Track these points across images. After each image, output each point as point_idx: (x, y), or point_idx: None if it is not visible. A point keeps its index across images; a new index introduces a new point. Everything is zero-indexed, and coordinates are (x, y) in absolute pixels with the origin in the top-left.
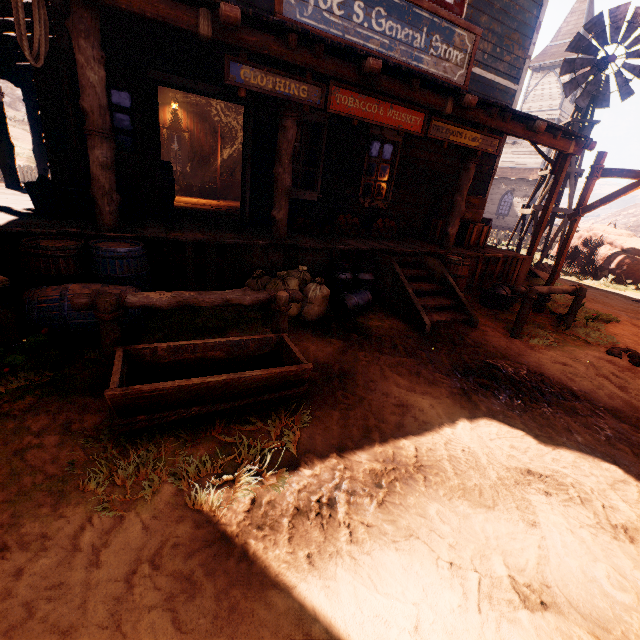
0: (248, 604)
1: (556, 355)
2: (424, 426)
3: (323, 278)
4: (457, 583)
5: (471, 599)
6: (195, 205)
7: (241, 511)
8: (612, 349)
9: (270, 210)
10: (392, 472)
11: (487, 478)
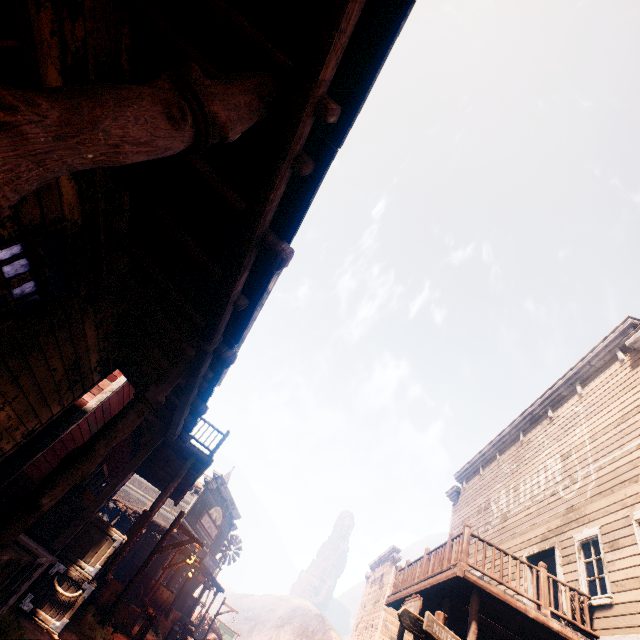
0: None
1: None
2: None
3: None
4: None
5: None
6: None
7: None
8: None
9: None
10: None
11: None
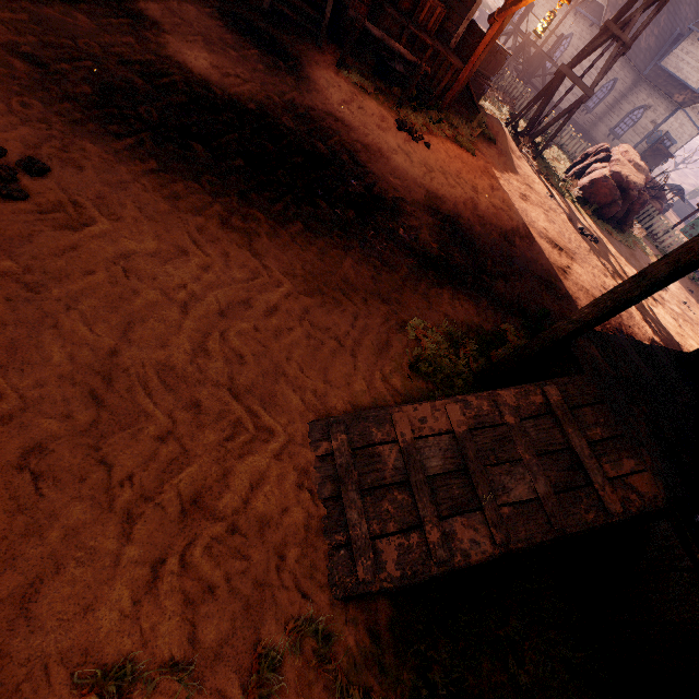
0: None
1: (344, 83)
2: None
3: None
4: None
5: None
6: None
7: None
8: (401, 119)
9: None
10: None
11: None
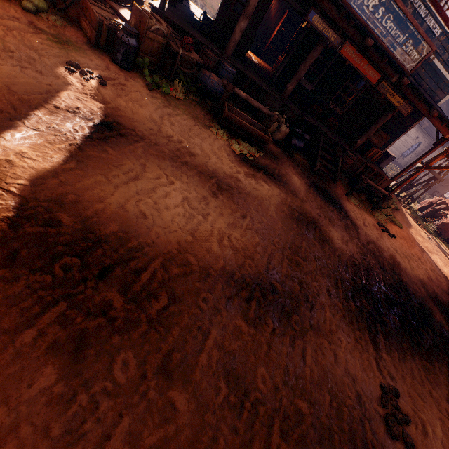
0: (239, 165)
1: (355, 208)
2: (291, 180)
3: (289, 127)
4: (278, 193)
5: (279, 195)
6: (250, 57)
7: (241, 156)
8: (380, 223)
9: (286, 83)
10: (276, 177)
11: (298, 195)
